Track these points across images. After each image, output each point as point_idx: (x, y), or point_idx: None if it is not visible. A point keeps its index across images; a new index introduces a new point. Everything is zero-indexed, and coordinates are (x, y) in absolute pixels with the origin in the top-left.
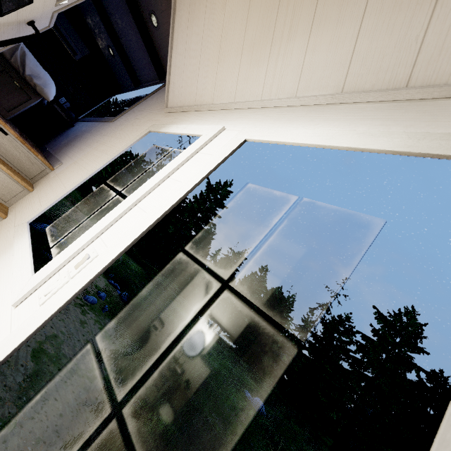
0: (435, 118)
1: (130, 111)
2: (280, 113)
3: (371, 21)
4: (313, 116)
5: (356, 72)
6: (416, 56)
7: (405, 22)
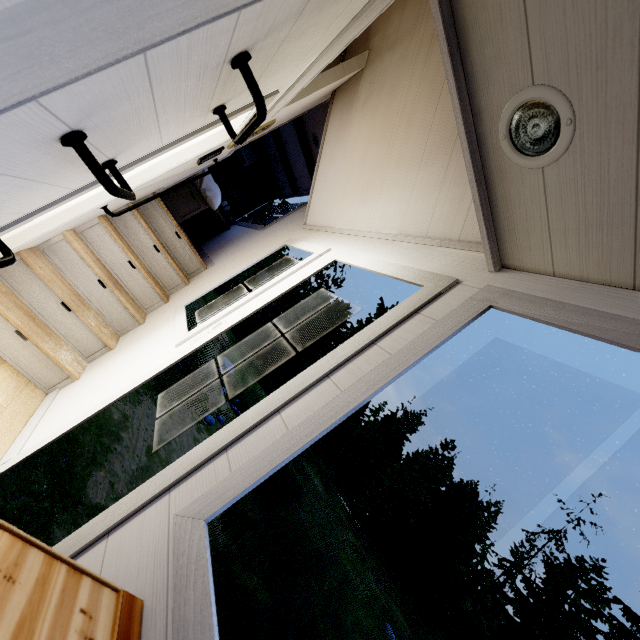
0: (423, 258)
1: (279, 222)
2: (366, 243)
3: (416, 192)
4: (379, 248)
5: (408, 222)
6: (431, 218)
7: (429, 197)
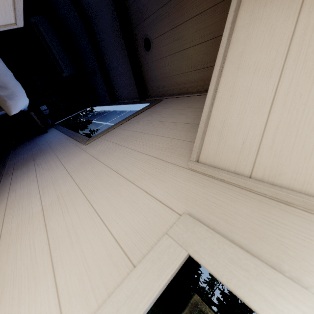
0: None
1: (109, 134)
2: None
3: None
4: None
5: None
6: None
7: None
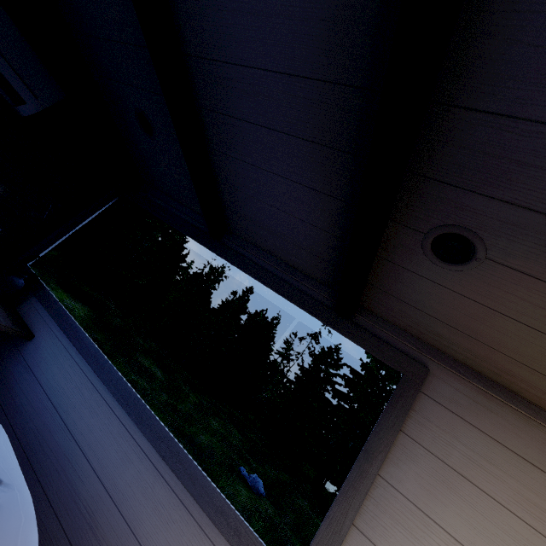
0: None
1: None
2: None
3: None
4: None
5: None
6: None
7: None
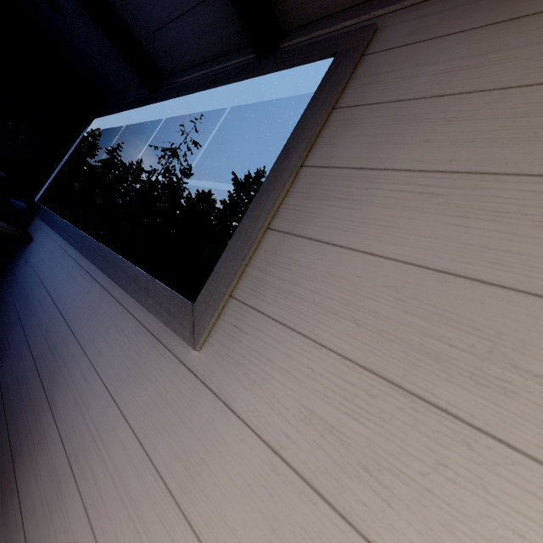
0: None
1: (265, 277)
2: None
3: None
4: None
5: None
6: None
7: None
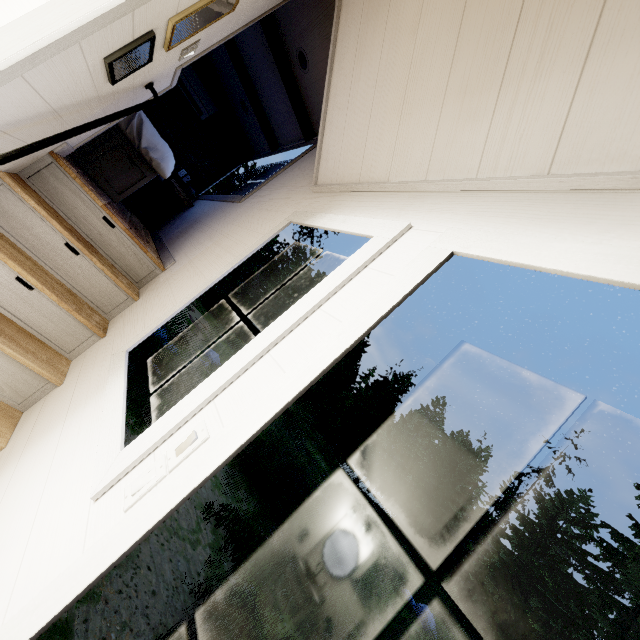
0: None
1: (263, 187)
2: (517, 204)
3: None
4: (593, 214)
5: None
6: None
7: None
